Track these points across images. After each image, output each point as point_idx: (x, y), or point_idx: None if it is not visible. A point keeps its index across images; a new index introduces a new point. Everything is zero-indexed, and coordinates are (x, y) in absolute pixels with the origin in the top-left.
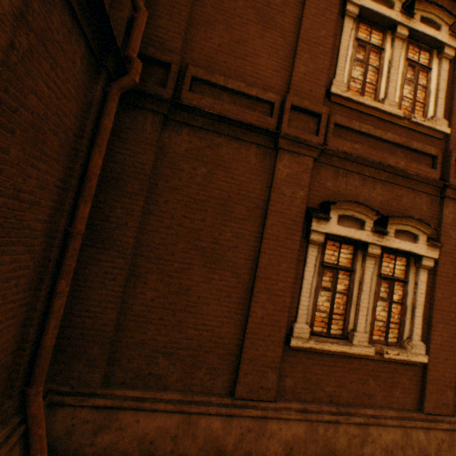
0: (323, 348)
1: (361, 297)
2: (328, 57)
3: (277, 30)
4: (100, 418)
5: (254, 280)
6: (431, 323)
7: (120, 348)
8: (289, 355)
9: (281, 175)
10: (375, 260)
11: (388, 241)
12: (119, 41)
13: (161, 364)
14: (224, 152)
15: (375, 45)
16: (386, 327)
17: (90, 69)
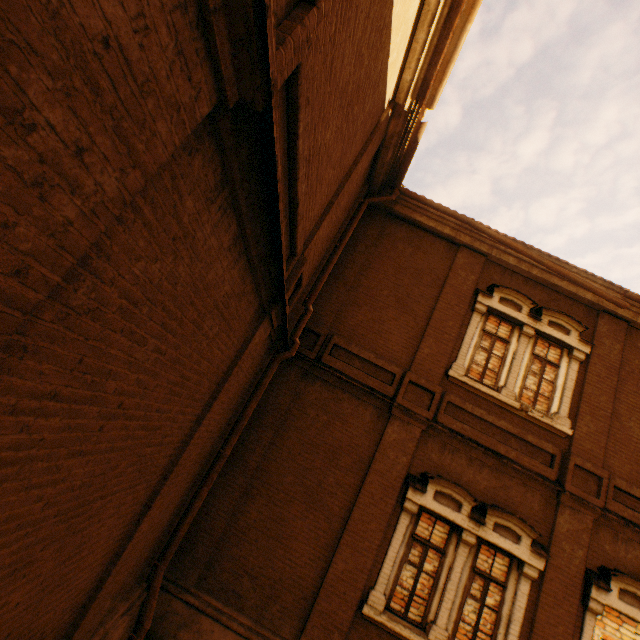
0: (395, 628)
1: (448, 586)
2: (452, 343)
3: (411, 315)
4: (187, 614)
5: (343, 530)
6: None
7: (218, 556)
8: (360, 624)
9: (389, 438)
10: (470, 548)
11: (485, 532)
12: (290, 332)
13: (244, 584)
14: (345, 406)
15: (500, 337)
16: (472, 633)
17: (267, 350)
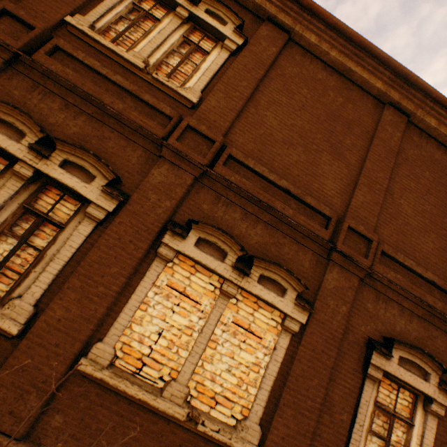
0: None
1: None
2: None
3: None
4: None
5: None
6: (62, 288)
7: None
8: None
9: None
10: (30, 187)
11: (47, 167)
12: None
13: None
14: None
15: (151, 14)
16: None
17: None
